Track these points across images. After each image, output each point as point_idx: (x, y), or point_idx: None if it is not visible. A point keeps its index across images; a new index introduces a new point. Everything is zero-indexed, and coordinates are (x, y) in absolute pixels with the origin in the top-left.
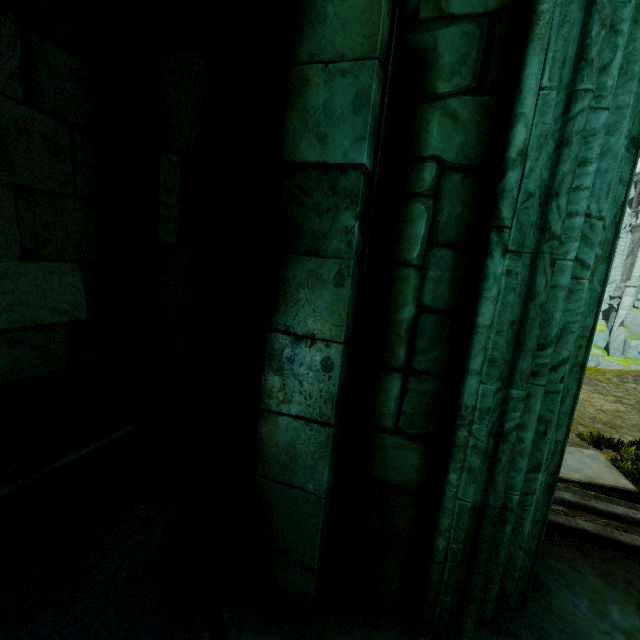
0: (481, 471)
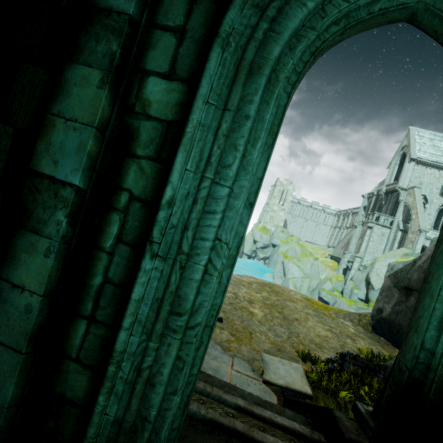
0: (126, 394)
